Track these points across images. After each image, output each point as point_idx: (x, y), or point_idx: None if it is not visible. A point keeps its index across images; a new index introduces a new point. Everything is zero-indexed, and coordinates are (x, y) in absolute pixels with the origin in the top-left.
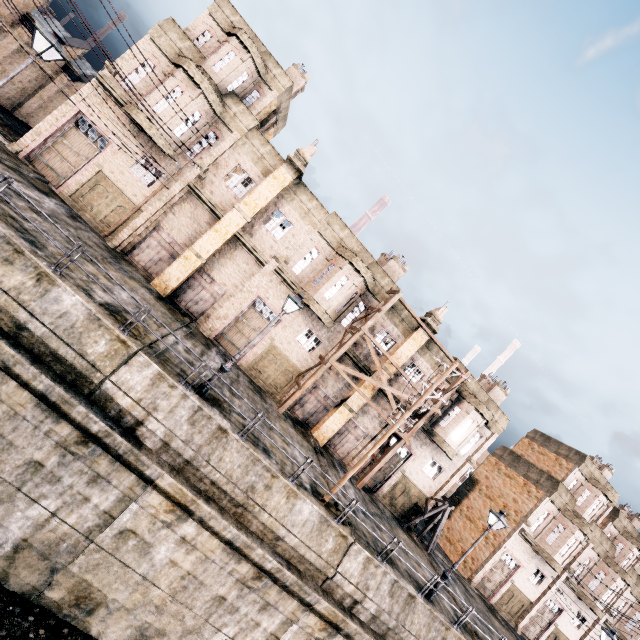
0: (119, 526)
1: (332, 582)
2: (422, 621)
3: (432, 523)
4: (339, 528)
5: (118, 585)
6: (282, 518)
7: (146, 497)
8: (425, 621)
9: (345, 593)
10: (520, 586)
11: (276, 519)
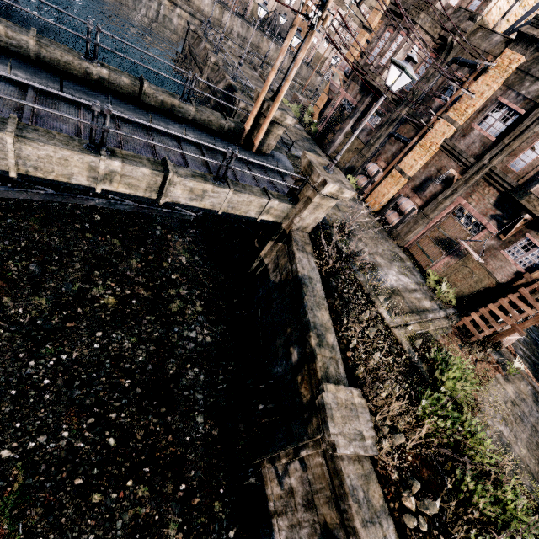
0: (162, 15)
1: (222, 25)
2: (254, 36)
3: (271, 24)
4: (219, 5)
5: (170, 34)
6: (201, 4)
7: (164, 3)
8: (255, 36)
9: (227, 28)
10: (320, 51)
11: (199, 4)
